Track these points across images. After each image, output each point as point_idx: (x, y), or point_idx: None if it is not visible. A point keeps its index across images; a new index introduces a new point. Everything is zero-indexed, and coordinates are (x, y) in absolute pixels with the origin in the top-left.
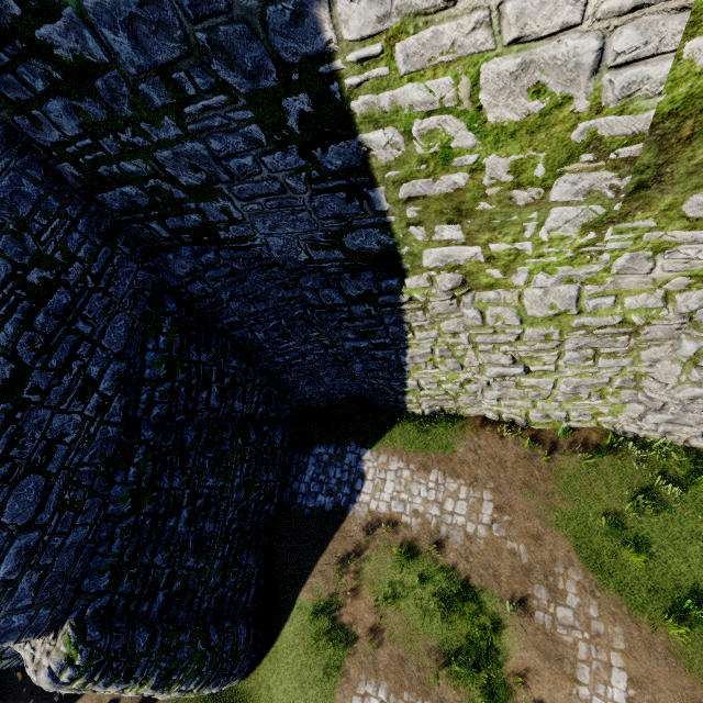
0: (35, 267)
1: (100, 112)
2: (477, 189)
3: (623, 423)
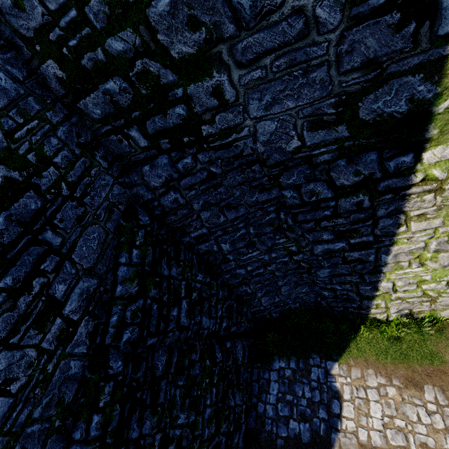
0: (1, 164)
1: None
2: None
3: None
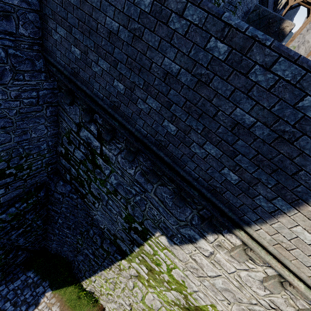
0: (14, 168)
1: (90, 167)
2: (158, 273)
3: None
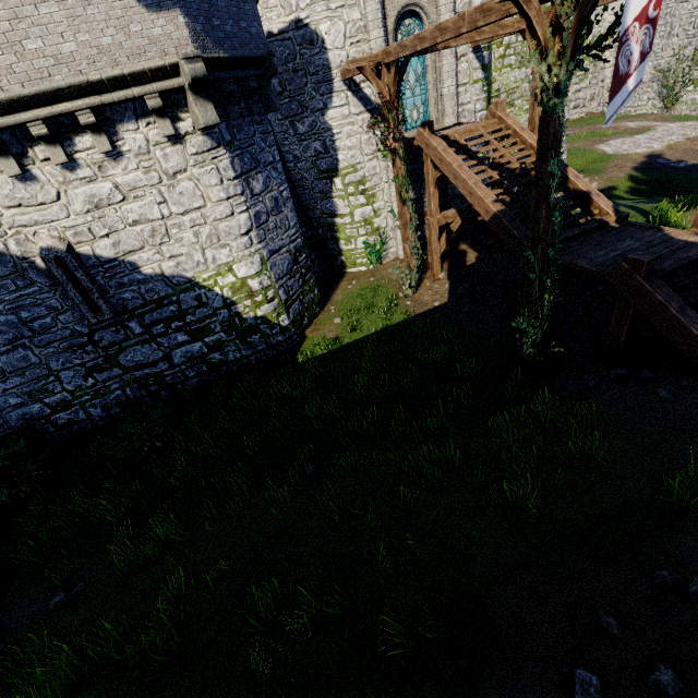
0: None
1: None
2: None
3: (566, 117)
